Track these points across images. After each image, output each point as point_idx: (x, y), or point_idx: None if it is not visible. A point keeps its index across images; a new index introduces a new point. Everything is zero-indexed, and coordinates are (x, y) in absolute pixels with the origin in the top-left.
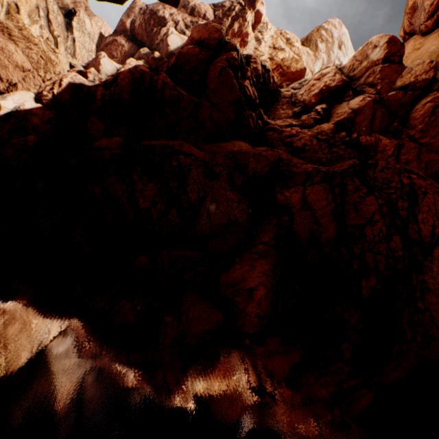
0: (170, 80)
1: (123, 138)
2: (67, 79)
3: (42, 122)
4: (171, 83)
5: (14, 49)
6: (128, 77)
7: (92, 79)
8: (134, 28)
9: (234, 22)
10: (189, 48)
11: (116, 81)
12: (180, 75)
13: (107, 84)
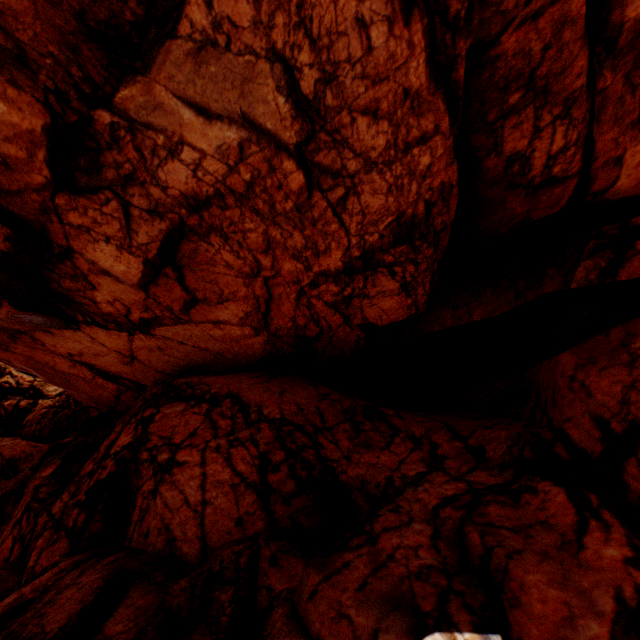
0: None
1: None
2: None
3: None
4: None
5: None
6: None
7: None
8: None
9: None
10: None
11: None
12: None
13: None
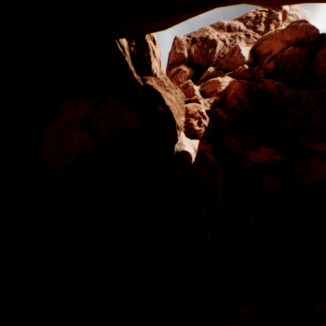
0: (280, 82)
1: (267, 147)
2: (203, 109)
3: (212, 156)
4: (282, 84)
5: (172, 97)
6: (244, 91)
7: (203, 104)
8: (191, 55)
9: (269, 25)
10: (289, 50)
11: (224, 98)
12: (280, 76)
13: (217, 103)
